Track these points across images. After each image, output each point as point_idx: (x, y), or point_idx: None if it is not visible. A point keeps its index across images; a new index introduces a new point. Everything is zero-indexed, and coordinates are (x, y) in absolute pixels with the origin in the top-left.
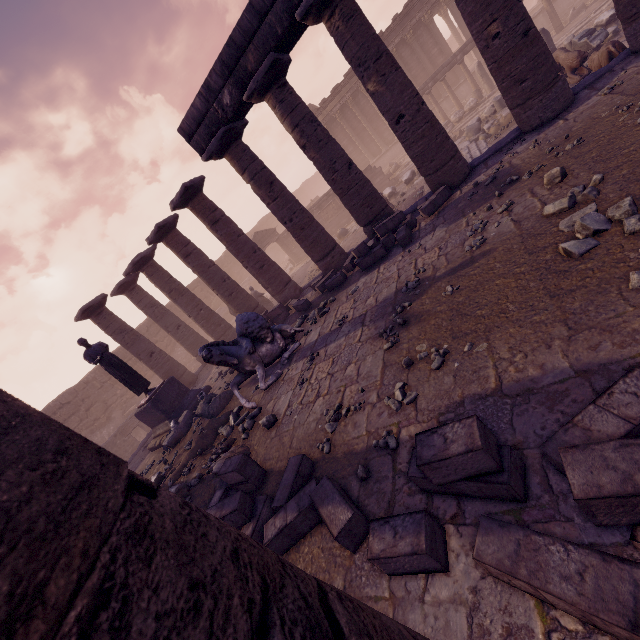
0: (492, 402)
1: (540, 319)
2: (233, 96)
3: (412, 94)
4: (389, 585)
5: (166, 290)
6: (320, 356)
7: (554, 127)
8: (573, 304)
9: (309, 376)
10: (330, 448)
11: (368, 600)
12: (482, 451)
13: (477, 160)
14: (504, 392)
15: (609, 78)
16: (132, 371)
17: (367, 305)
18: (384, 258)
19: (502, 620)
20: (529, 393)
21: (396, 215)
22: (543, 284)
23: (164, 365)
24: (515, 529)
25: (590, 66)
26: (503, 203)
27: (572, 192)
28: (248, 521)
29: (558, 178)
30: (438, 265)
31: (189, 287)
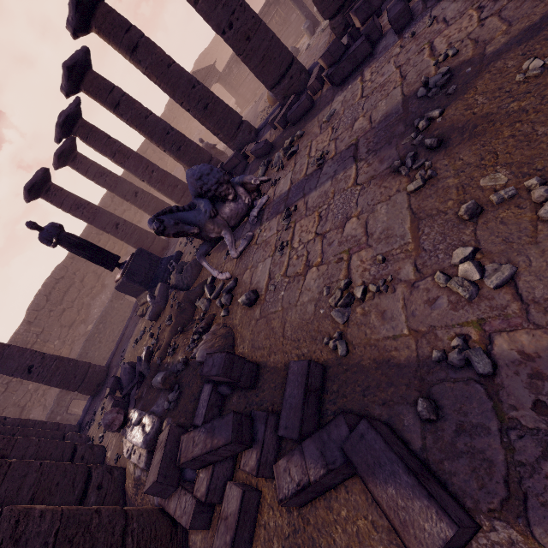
0: None
1: None
2: None
3: None
4: None
5: (108, 154)
6: (299, 210)
7: None
8: None
9: (289, 238)
10: (347, 349)
11: None
12: None
13: None
14: None
15: None
16: (97, 248)
17: (356, 130)
18: (368, 59)
19: None
20: None
21: None
22: None
23: (132, 235)
24: None
25: None
26: None
27: None
28: (249, 448)
29: None
30: (486, 34)
31: (140, 150)
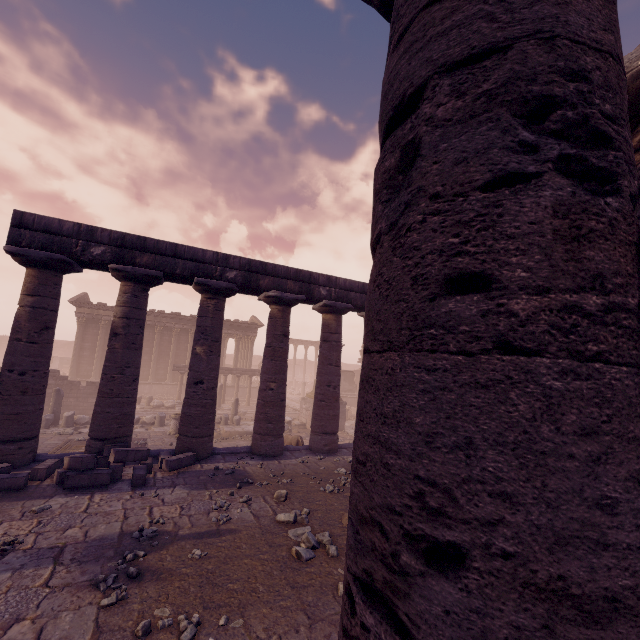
0: None
1: (287, 604)
2: (104, 255)
3: (217, 376)
4: None
5: None
6: None
7: (273, 462)
8: (308, 597)
9: None
10: None
11: None
12: None
13: (218, 449)
14: None
15: (300, 454)
16: None
17: (68, 536)
18: (103, 487)
19: None
20: None
21: (143, 450)
22: (284, 574)
23: None
24: None
25: (285, 440)
26: (243, 495)
27: (296, 512)
28: None
29: (284, 498)
30: (181, 523)
31: None
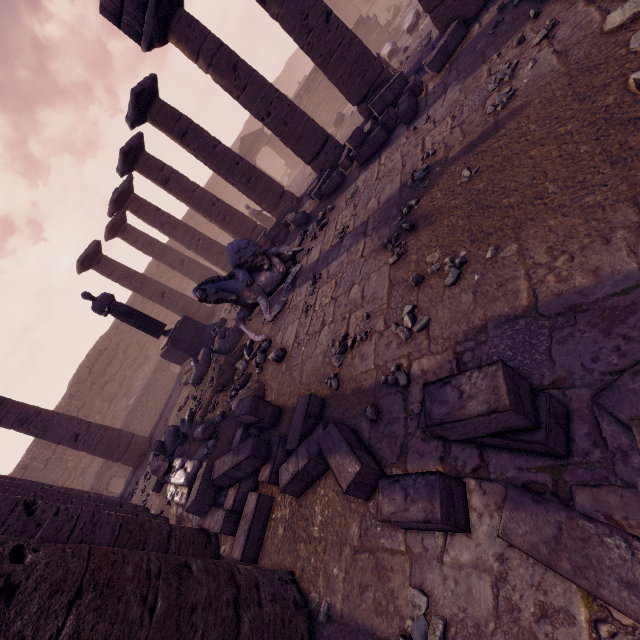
0: (523, 325)
1: (595, 201)
2: None
3: None
4: (405, 539)
5: (157, 225)
6: (322, 278)
7: None
8: None
9: (313, 302)
10: (338, 384)
11: (384, 552)
12: (510, 412)
13: None
14: (540, 311)
15: None
16: (144, 316)
17: (368, 209)
18: (385, 144)
19: (535, 598)
20: (575, 311)
21: (395, 80)
22: (601, 145)
23: (178, 303)
24: (555, 508)
25: None
26: (541, 27)
27: None
28: (265, 463)
29: None
30: (451, 142)
31: (187, 215)
